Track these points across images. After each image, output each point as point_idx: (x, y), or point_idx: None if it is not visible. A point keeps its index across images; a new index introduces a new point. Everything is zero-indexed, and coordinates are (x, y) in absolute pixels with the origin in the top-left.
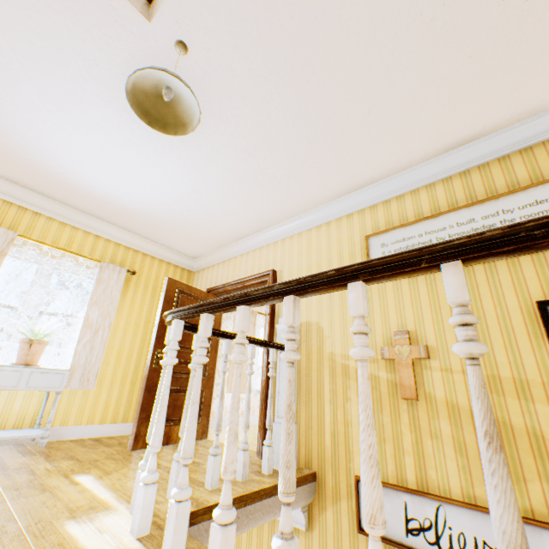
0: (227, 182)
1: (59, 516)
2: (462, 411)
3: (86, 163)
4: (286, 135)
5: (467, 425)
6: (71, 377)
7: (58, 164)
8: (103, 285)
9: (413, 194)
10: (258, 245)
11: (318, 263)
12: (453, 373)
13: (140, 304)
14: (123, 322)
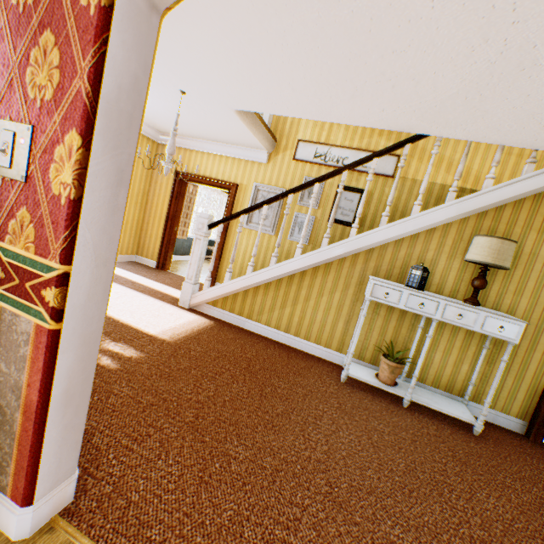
0: None
1: None
2: None
3: None
4: None
5: None
6: None
7: None
8: None
9: None
10: None
11: None
12: None
13: None
14: None
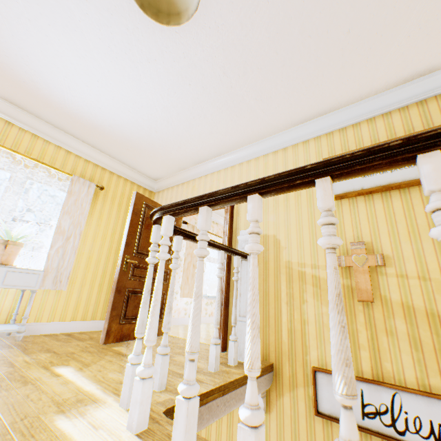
0: (198, 102)
1: (46, 411)
2: (418, 312)
3: (61, 71)
4: (263, 52)
5: (423, 324)
6: (44, 278)
7: (32, 70)
8: (74, 196)
9: (369, 122)
10: (216, 169)
11: None
12: (408, 279)
13: (107, 217)
14: (92, 232)
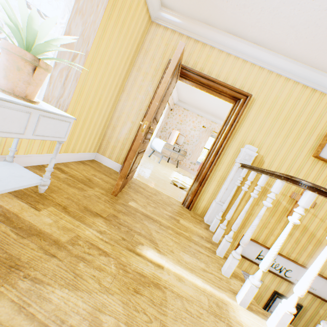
0: None
1: None
2: (308, 231)
3: None
4: None
5: (306, 236)
6: None
7: None
8: None
9: None
10: (245, 57)
11: (287, 117)
12: (316, 218)
13: (108, 37)
14: (92, 54)
